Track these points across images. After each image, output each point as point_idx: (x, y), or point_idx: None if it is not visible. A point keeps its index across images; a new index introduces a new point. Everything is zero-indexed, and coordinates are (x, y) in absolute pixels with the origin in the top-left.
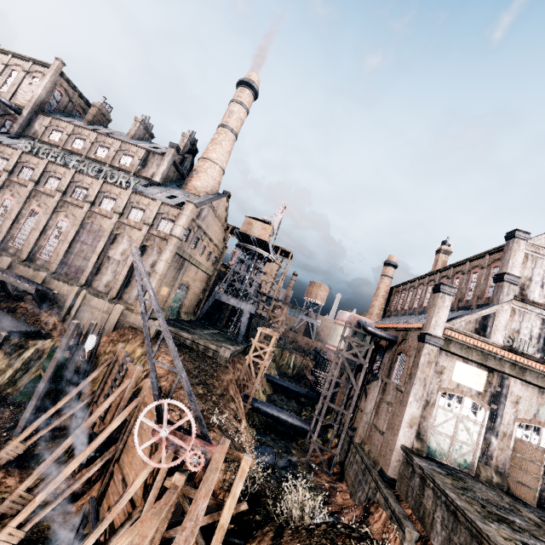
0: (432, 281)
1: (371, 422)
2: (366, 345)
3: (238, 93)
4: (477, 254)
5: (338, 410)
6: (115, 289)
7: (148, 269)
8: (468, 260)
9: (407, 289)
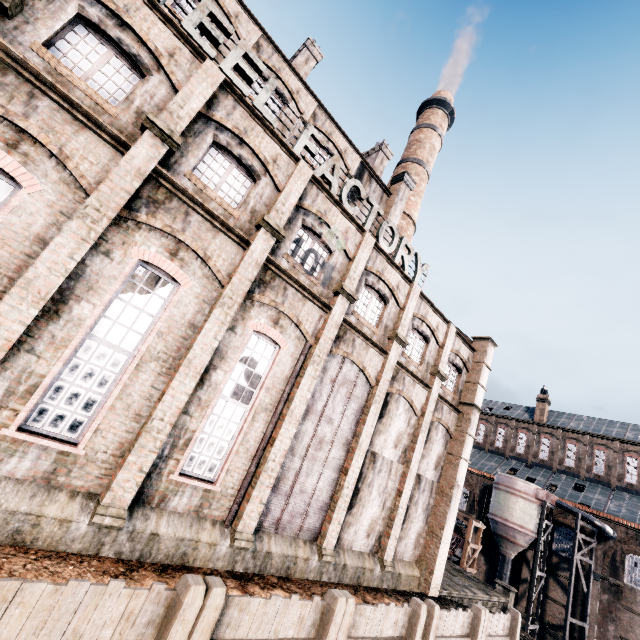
0: (547, 434)
1: (602, 628)
2: (592, 541)
3: (440, 119)
4: (635, 441)
5: (579, 624)
6: (393, 541)
7: (432, 474)
8: (619, 440)
9: (493, 423)
